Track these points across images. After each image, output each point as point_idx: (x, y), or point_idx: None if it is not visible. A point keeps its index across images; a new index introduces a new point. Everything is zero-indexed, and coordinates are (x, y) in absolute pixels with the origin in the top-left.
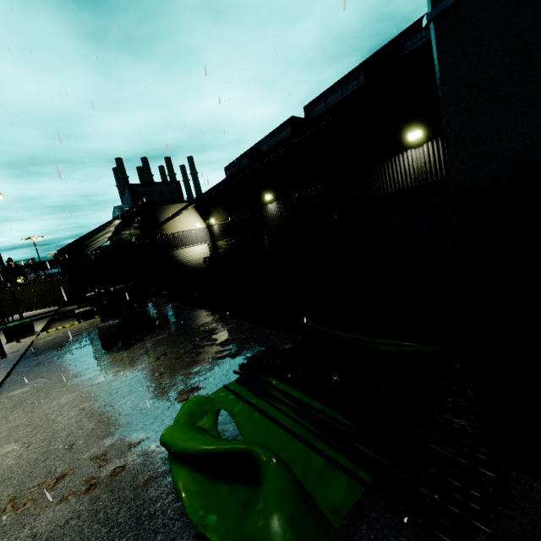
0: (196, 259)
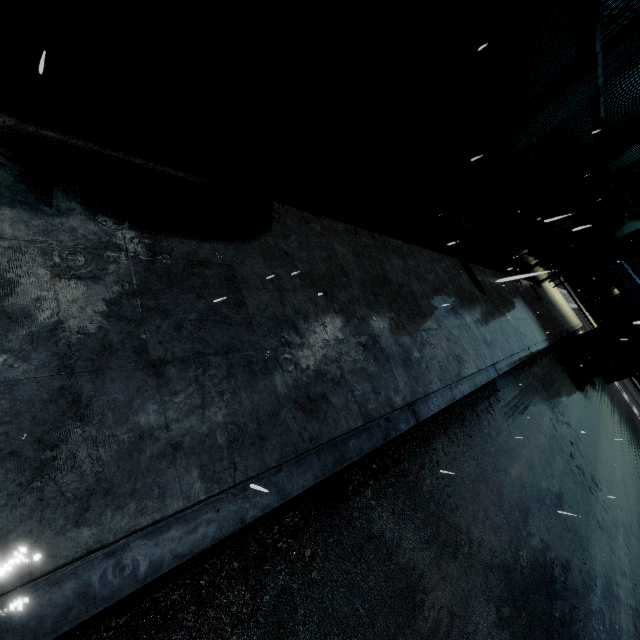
0: None
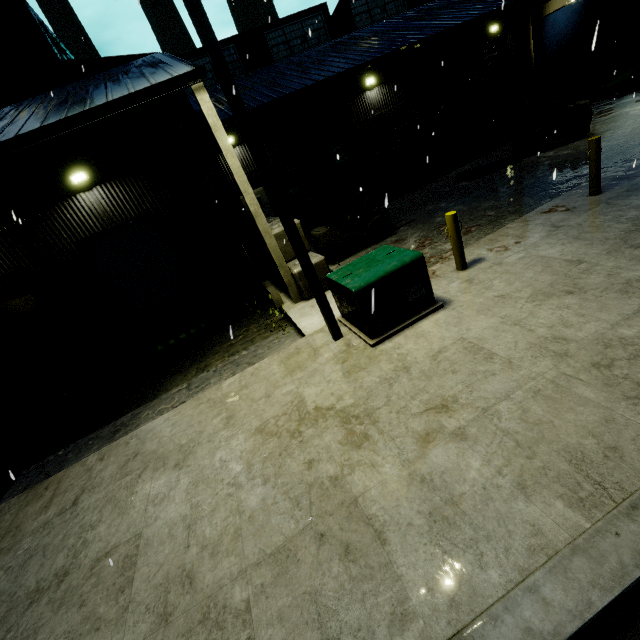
0: None
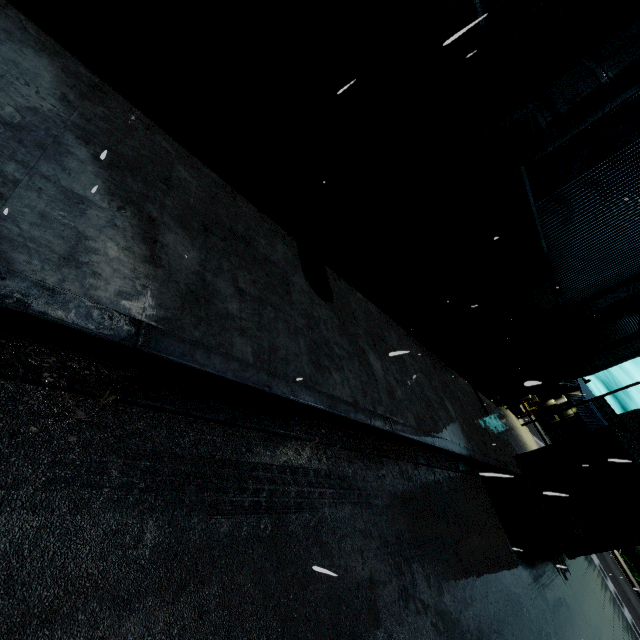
0: (546, 404)
